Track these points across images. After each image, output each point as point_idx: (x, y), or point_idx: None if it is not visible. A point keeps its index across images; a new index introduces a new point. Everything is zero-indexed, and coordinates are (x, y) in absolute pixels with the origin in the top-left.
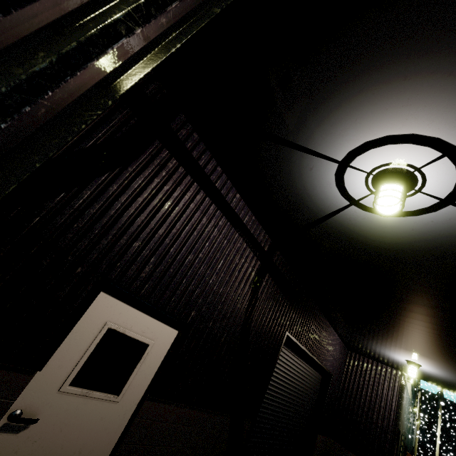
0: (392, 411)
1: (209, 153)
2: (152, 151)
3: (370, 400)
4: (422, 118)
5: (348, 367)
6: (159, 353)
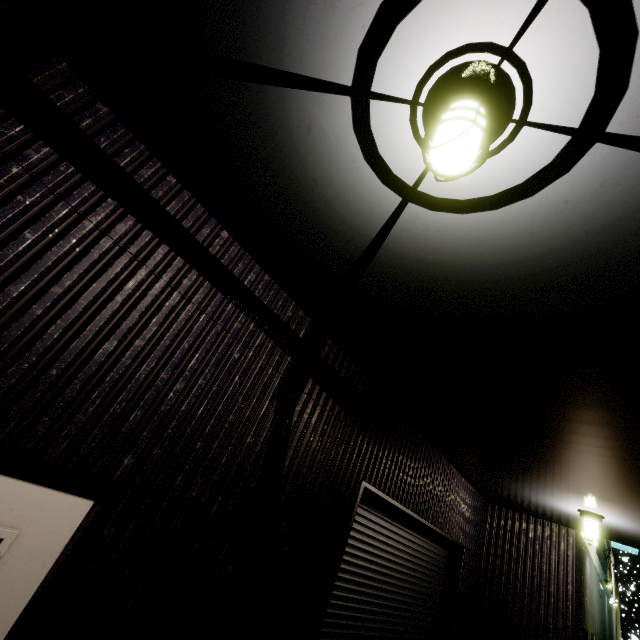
0: (570, 600)
1: (144, 147)
2: None
3: (531, 583)
4: None
5: (490, 530)
6: (40, 555)
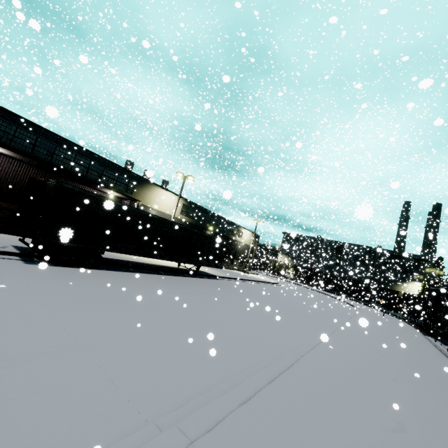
0: None
1: None
2: None
3: None
4: None
5: None
6: None
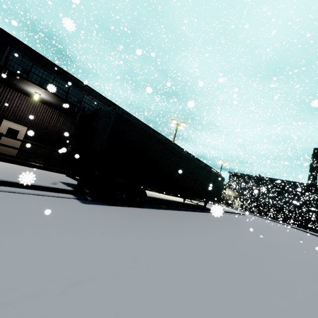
0: None
1: (17, 92)
2: (2, 96)
3: None
4: (26, 86)
5: None
6: (23, 133)
